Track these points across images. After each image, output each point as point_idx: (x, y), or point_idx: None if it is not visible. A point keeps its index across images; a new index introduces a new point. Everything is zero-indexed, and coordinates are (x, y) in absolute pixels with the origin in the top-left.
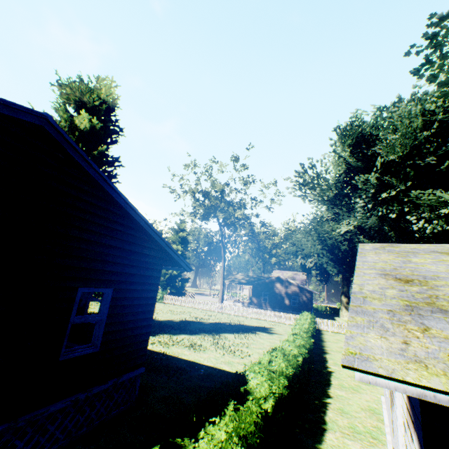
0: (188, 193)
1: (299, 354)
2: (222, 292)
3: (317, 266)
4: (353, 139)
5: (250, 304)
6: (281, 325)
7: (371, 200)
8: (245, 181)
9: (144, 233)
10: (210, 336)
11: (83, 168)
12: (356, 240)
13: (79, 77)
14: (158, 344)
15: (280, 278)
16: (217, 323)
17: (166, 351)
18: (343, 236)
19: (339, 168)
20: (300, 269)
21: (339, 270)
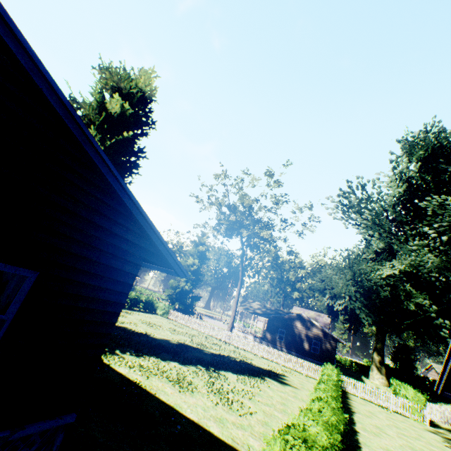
0: (214, 204)
1: (331, 444)
2: (232, 319)
3: (347, 310)
4: (427, 150)
5: (262, 340)
6: (297, 374)
7: (446, 231)
8: (277, 199)
9: (119, 202)
10: (206, 371)
11: (0, 39)
12: (401, 288)
13: (121, 63)
14: (137, 369)
15: (301, 316)
16: (220, 356)
17: (142, 383)
18: (384, 280)
19: (399, 189)
20: (326, 310)
21: (374, 320)
